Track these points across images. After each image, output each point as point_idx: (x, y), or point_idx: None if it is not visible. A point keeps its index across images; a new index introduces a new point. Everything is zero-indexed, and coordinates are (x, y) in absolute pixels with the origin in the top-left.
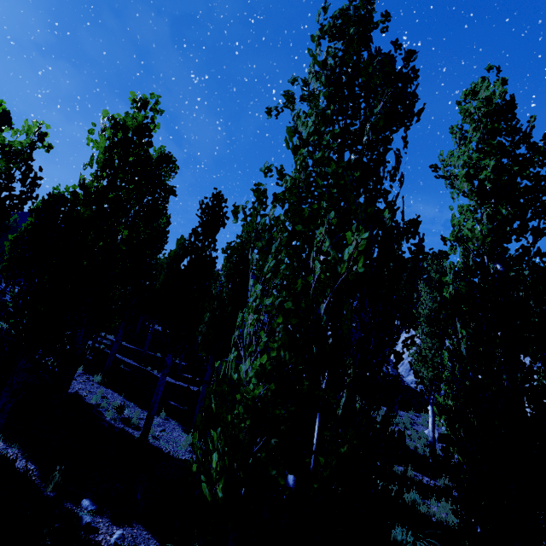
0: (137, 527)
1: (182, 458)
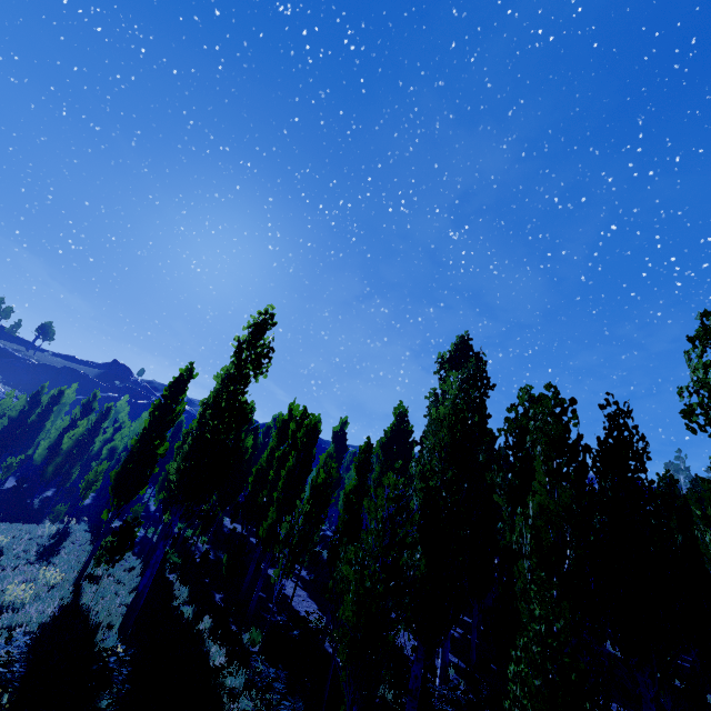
0: None
1: None
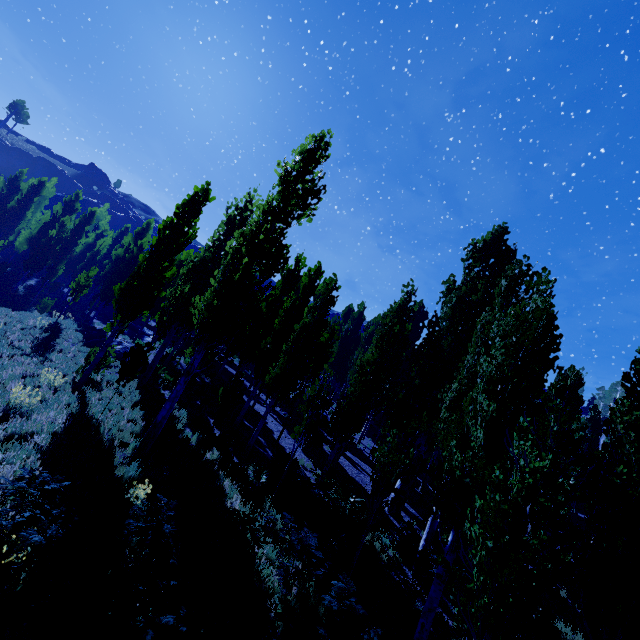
0: None
1: None
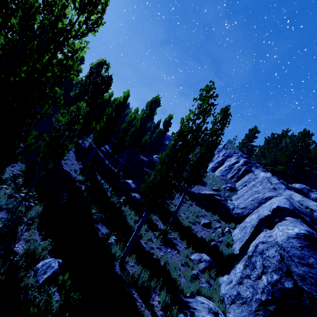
0: (24, 165)
1: (64, 168)
